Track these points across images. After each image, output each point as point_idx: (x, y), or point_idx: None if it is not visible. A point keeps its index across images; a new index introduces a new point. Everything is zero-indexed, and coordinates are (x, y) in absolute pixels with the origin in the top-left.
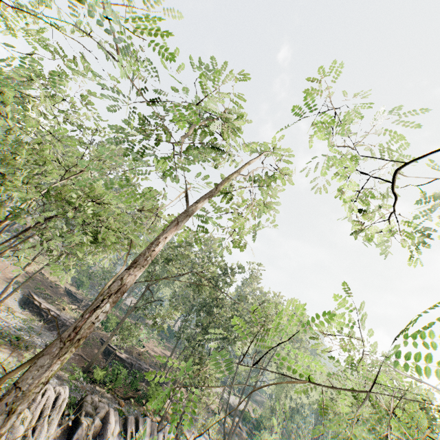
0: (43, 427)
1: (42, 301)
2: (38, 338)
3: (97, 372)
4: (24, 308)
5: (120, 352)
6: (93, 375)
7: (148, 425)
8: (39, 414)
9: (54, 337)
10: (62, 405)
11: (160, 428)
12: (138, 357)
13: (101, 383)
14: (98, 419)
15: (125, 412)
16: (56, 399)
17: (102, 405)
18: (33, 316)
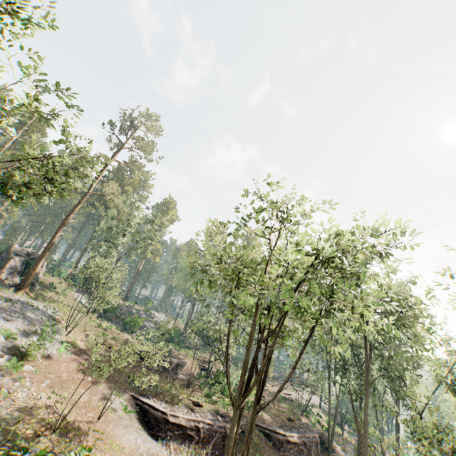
0: None
1: (169, 409)
2: None
3: None
4: (158, 437)
5: (291, 435)
6: None
7: None
8: None
9: None
10: None
11: None
12: (289, 422)
13: None
14: None
15: None
16: None
17: None
18: (182, 446)
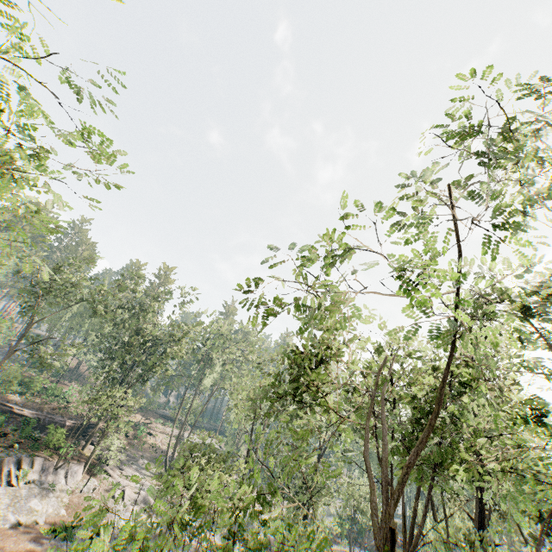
0: None
1: None
2: None
3: None
4: None
5: (21, 409)
6: None
7: (37, 464)
8: None
9: None
10: None
11: (59, 466)
12: (53, 412)
13: None
14: None
15: (5, 456)
16: None
17: None
18: None
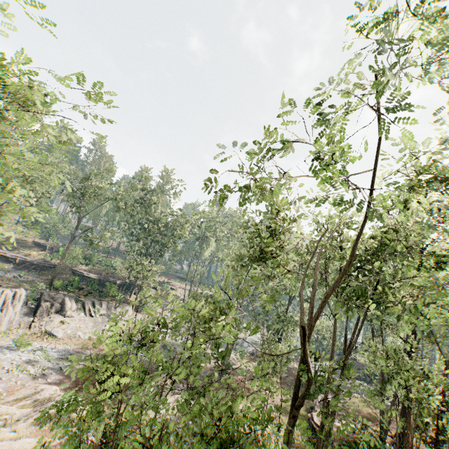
0: (9, 308)
1: (8, 252)
2: (8, 274)
3: (55, 282)
4: None
5: (88, 274)
6: (53, 284)
7: (104, 305)
8: (4, 303)
9: (25, 273)
10: (22, 297)
11: (117, 306)
12: (107, 275)
13: (66, 291)
14: (57, 303)
15: (84, 300)
16: (15, 295)
17: (58, 296)
18: (3, 263)
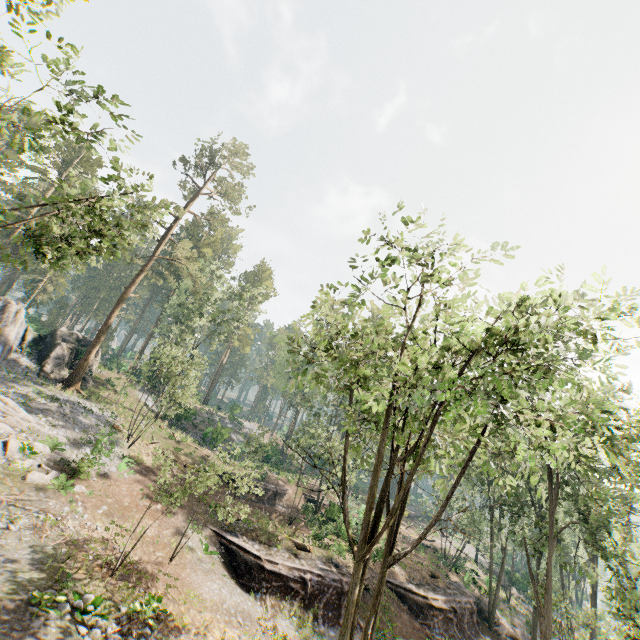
0: None
1: (264, 552)
2: None
3: None
4: (250, 589)
5: (434, 598)
6: None
7: None
8: None
9: None
10: None
11: None
12: (432, 580)
13: None
14: None
15: None
16: None
17: None
18: (283, 603)
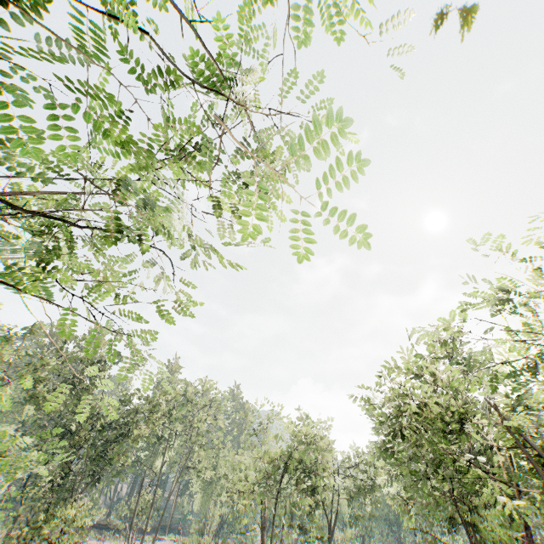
0: None
1: None
2: None
3: None
4: None
5: None
6: None
7: None
8: None
9: None
10: None
11: None
12: None
13: None
14: None
15: None
16: None
17: None
18: None
